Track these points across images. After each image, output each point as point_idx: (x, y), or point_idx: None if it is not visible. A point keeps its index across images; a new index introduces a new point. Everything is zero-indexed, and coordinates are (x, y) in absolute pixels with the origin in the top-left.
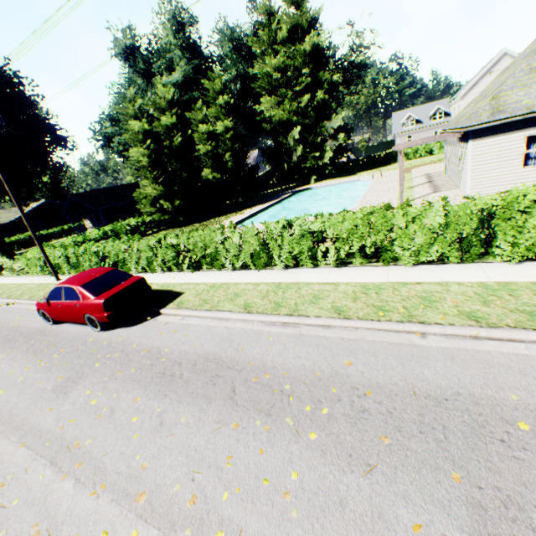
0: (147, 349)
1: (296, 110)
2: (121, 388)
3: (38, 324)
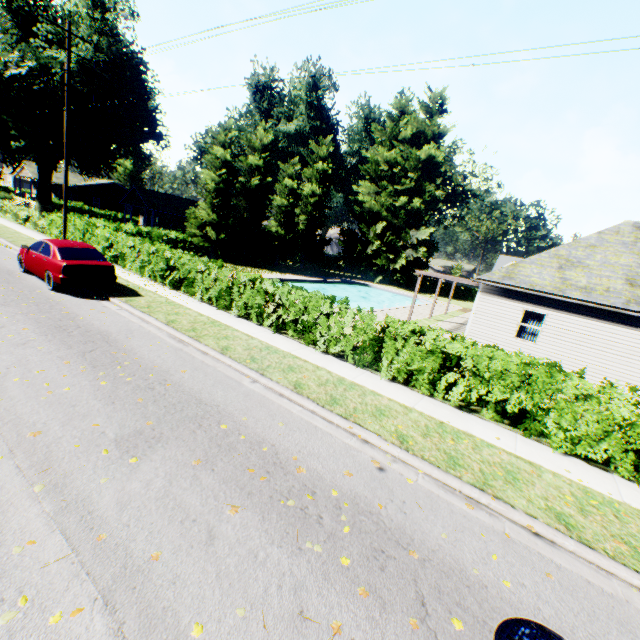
0: (70, 312)
1: (390, 207)
2: (24, 321)
3: (14, 267)
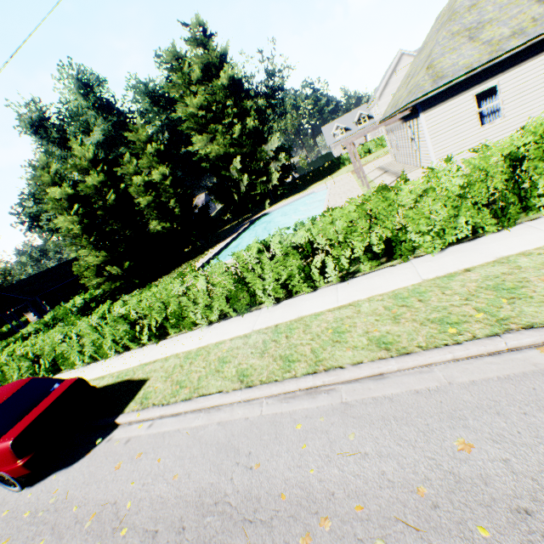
0: (96, 512)
1: (231, 142)
2: None
3: None
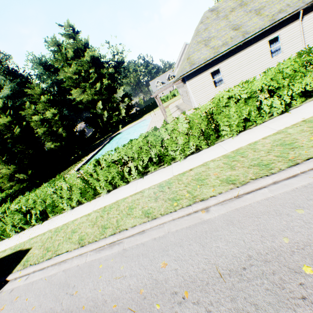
0: None
1: (95, 93)
2: None
3: None
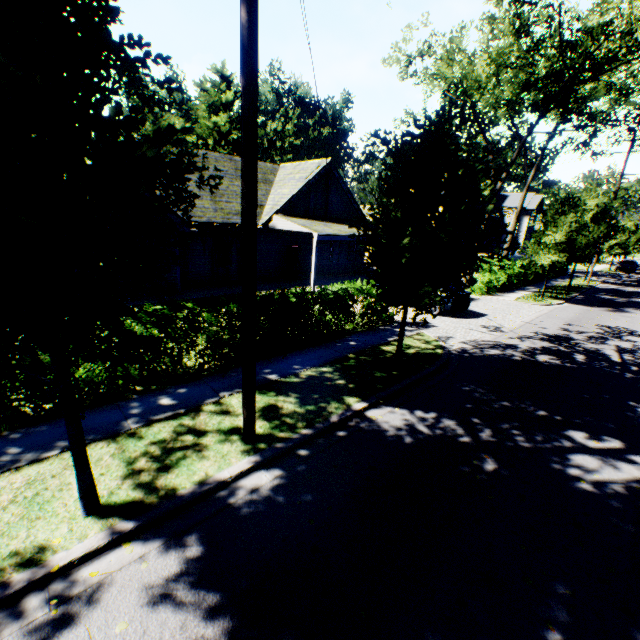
0: None
1: None
2: None
3: None
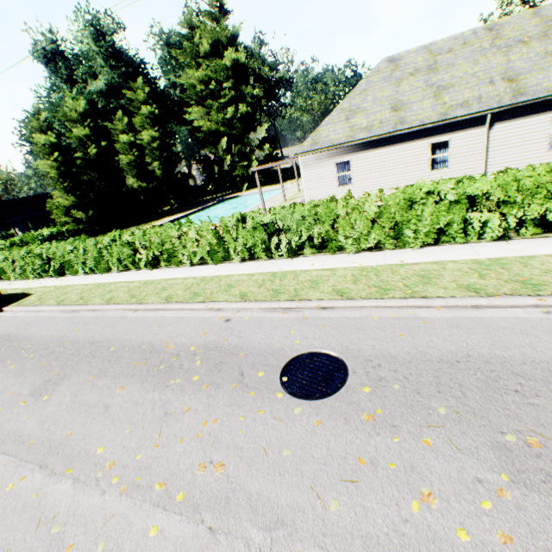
0: None
1: (224, 121)
2: None
3: None
